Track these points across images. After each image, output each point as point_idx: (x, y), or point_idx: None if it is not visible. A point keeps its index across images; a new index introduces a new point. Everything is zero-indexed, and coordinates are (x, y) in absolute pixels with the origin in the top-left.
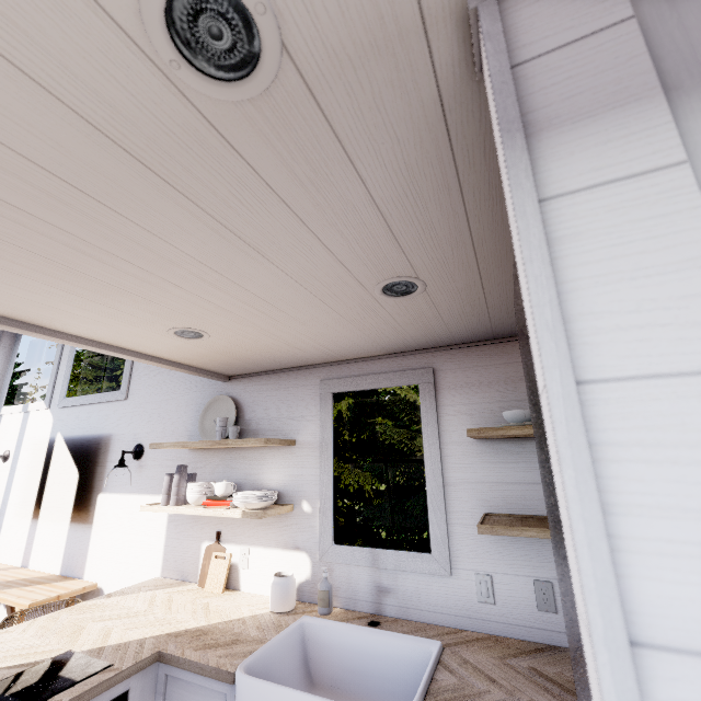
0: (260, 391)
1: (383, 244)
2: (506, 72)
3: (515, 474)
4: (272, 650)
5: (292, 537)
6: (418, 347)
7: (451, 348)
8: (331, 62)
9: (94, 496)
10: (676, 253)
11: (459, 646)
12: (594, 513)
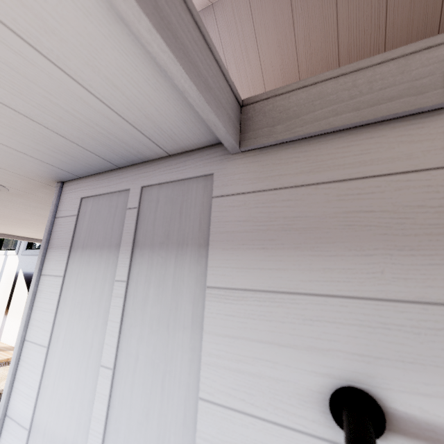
0: None
1: None
2: (49, 222)
3: None
4: None
5: None
6: None
7: None
8: (26, 188)
9: None
10: (51, 306)
11: None
12: (9, 380)
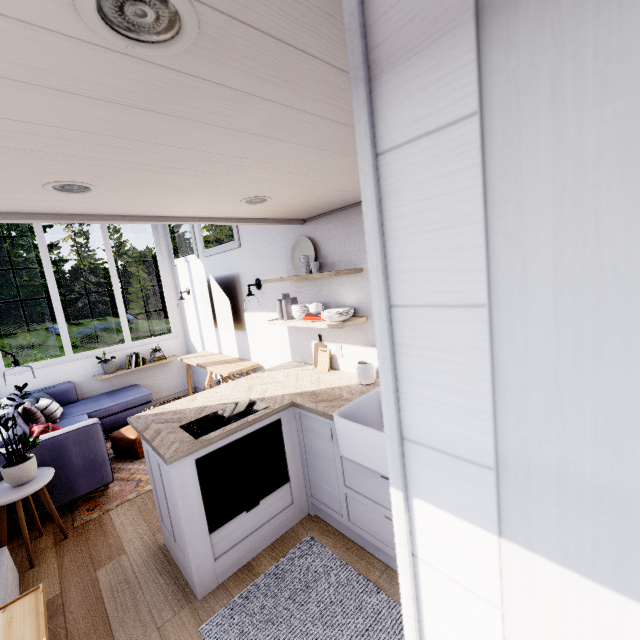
0: (329, 230)
1: None
2: None
3: None
4: (356, 405)
5: (369, 338)
6: None
7: None
8: None
9: (242, 314)
10: (455, 210)
11: None
12: (389, 382)
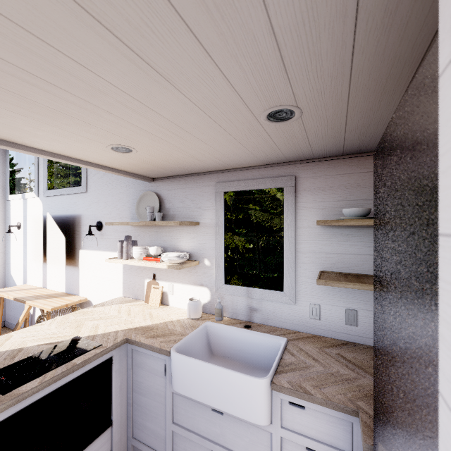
0: (174, 189)
1: (274, 75)
2: None
3: (343, 248)
4: (190, 339)
5: (199, 279)
6: (286, 160)
7: (310, 162)
8: None
9: (77, 251)
10: None
11: (297, 341)
12: None
